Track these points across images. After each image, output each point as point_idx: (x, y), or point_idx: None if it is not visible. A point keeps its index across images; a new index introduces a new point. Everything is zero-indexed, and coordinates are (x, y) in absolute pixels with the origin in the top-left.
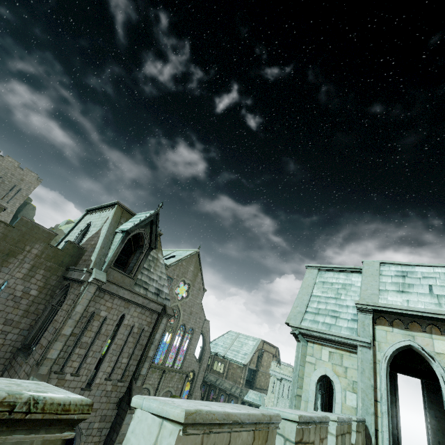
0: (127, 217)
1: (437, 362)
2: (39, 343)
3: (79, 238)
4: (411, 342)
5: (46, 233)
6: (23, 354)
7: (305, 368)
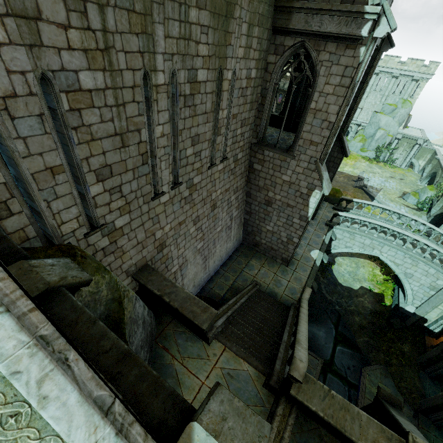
0: None
1: None
2: (303, 139)
3: None
4: None
5: None
6: (278, 151)
7: None
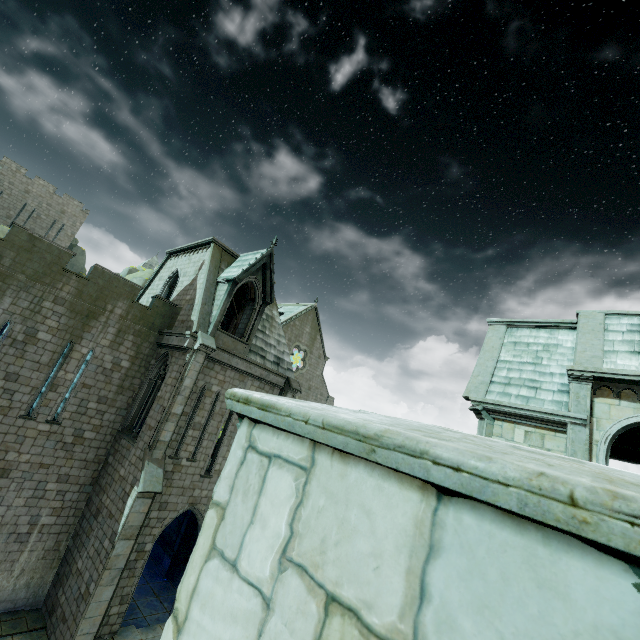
0: (228, 261)
1: None
2: (146, 424)
3: (165, 291)
4: None
5: (129, 287)
6: (128, 437)
7: None
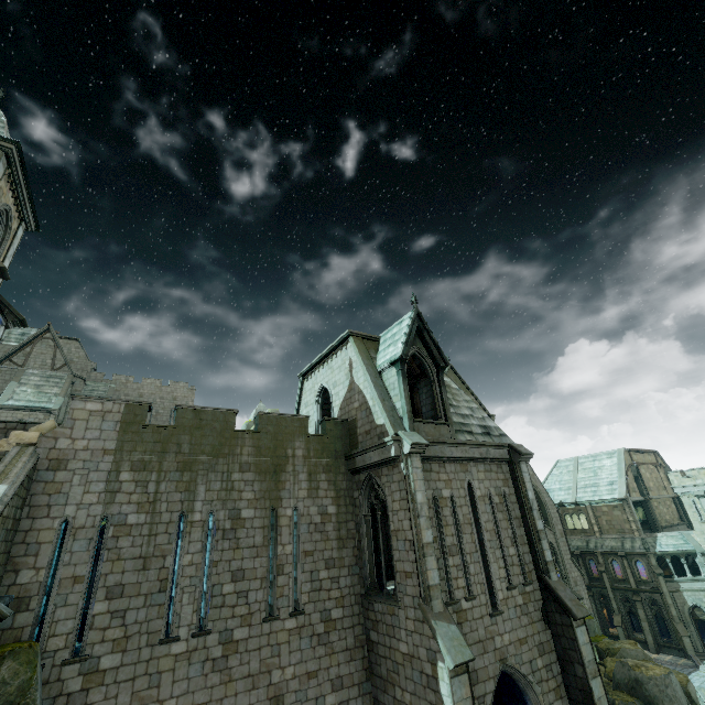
0: (373, 347)
1: None
2: (398, 572)
3: (320, 415)
4: None
5: (297, 422)
6: (382, 598)
7: None
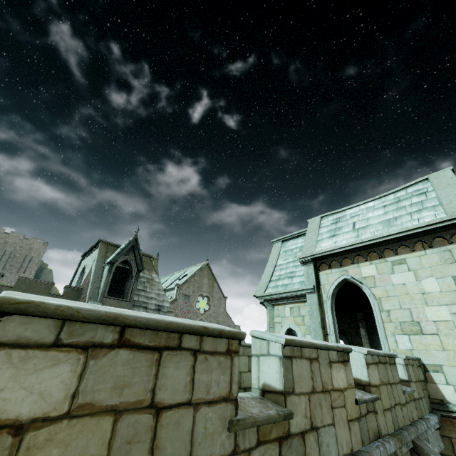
0: (113, 251)
1: (364, 285)
2: None
3: (80, 282)
4: (345, 276)
5: (44, 285)
6: None
7: (275, 329)
